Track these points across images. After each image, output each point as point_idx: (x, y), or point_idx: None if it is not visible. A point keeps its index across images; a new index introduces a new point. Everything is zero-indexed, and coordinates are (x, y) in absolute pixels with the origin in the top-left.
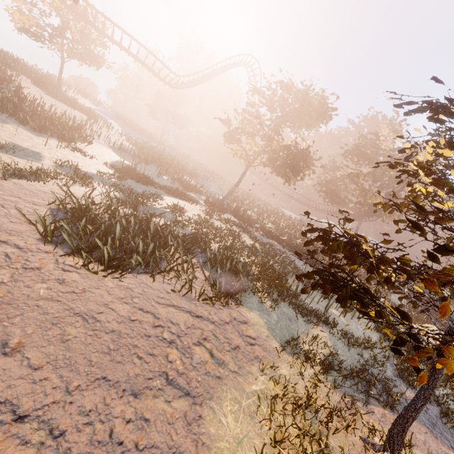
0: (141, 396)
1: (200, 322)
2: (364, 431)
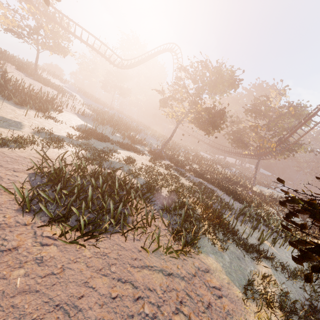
0: None
1: (172, 281)
2: None
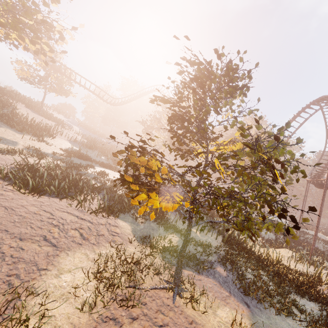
0: (24, 241)
1: (82, 221)
2: (169, 278)
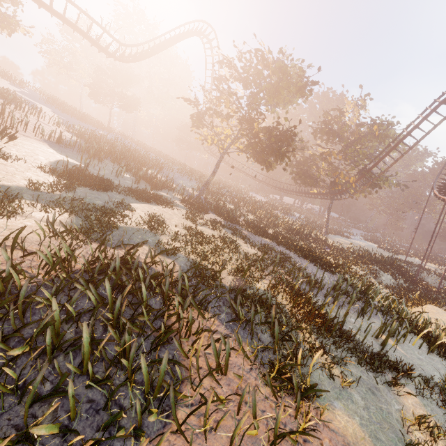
0: None
1: None
2: None
